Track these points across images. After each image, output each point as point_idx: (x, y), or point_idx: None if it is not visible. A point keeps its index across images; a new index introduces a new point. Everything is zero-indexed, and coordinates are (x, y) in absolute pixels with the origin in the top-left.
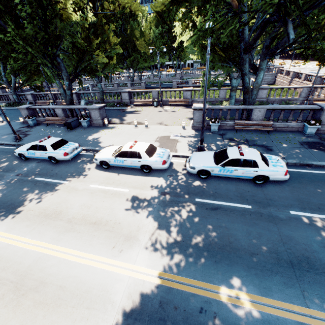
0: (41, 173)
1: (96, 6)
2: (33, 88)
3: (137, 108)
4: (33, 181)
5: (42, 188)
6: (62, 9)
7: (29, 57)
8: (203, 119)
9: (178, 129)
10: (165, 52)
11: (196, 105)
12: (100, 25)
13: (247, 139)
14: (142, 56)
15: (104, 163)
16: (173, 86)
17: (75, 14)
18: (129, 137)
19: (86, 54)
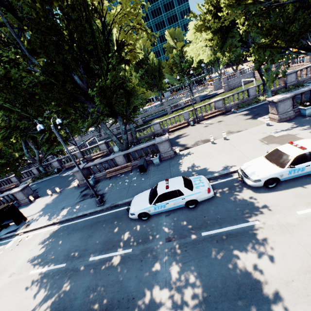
0: (198, 226)
1: None
2: (55, 155)
3: (177, 133)
4: (204, 239)
5: (238, 242)
6: (130, 52)
7: (101, 108)
8: None
9: (264, 128)
10: (192, 73)
11: (274, 98)
12: None
13: None
14: None
15: (270, 181)
16: (168, 112)
17: None
18: (228, 152)
19: (129, 96)
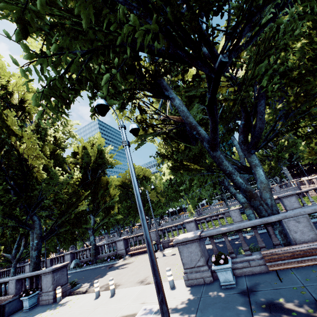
0: None
1: (98, 173)
2: None
3: (130, 259)
4: None
5: None
6: (37, 172)
7: None
8: (152, 261)
9: None
10: (153, 188)
11: (181, 235)
12: (105, 185)
13: (316, 298)
14: (157, 204)
15: None
16: None
17: (62, 177)
18: None
19: (70, 207)
